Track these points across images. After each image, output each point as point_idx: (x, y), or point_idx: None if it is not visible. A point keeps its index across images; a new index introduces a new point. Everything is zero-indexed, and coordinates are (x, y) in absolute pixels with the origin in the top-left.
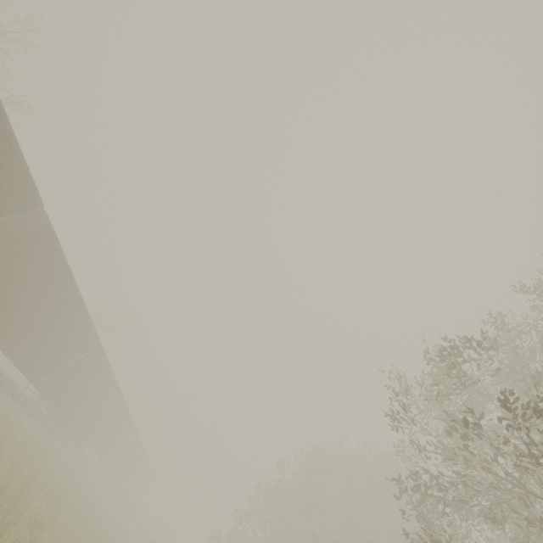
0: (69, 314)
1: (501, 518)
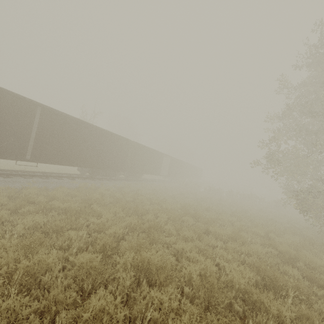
0: None
1: None
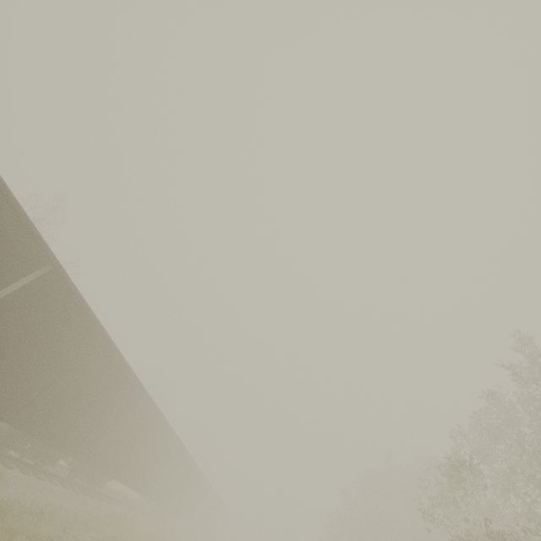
0: (164, 441)
1: None
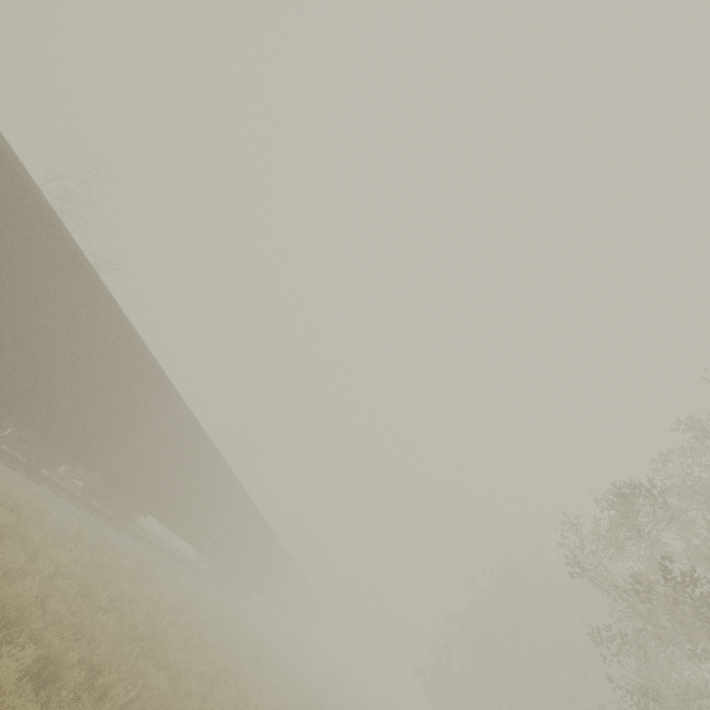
0: (218, 481)
1: (704, 657)
